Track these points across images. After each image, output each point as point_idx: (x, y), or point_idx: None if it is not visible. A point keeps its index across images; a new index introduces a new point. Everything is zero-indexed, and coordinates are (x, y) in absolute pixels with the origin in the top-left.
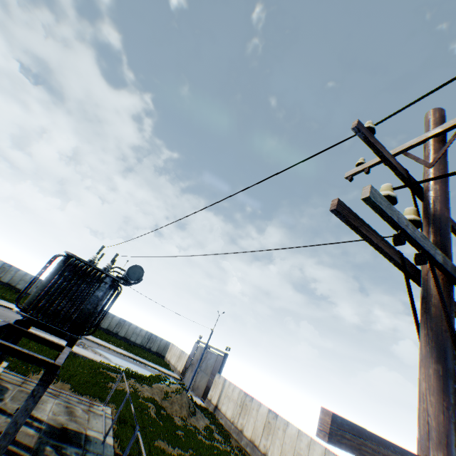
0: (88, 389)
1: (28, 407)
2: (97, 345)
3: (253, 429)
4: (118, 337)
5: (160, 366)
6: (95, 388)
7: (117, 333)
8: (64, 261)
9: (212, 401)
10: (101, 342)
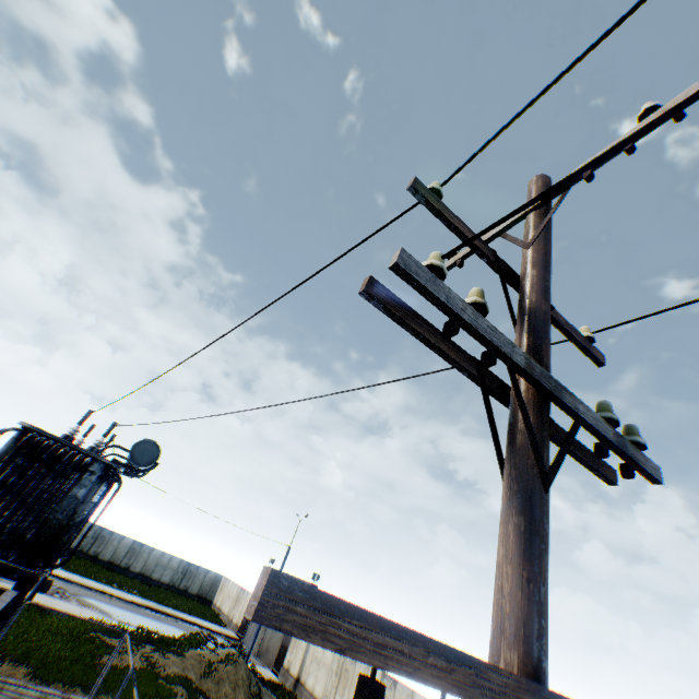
0: (62, 671)
1: None
2: (90, 590)
3: None
4: (130, 574)
5: (203, 619)
6: (76, 668)
7: (129, 567)
8: (17, 439)
9: (291, 671)
10: (97, 585)
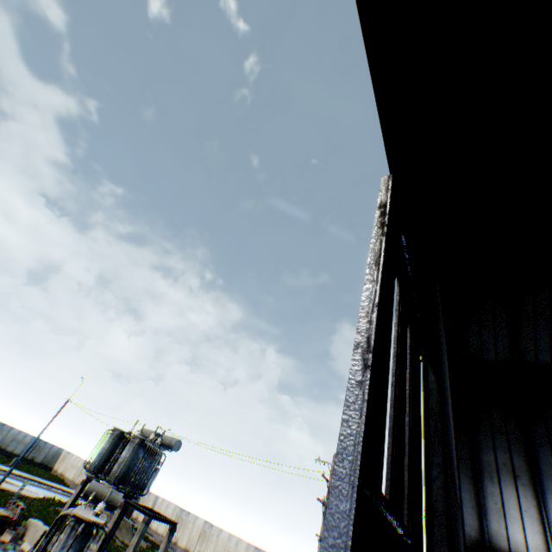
0: None
1: (167, 546)
2: None
3: (188, 539)
4: None
5: (60, 484)
6: None
7: None
8: (139, 443)
9: (140, 519)
10: None
